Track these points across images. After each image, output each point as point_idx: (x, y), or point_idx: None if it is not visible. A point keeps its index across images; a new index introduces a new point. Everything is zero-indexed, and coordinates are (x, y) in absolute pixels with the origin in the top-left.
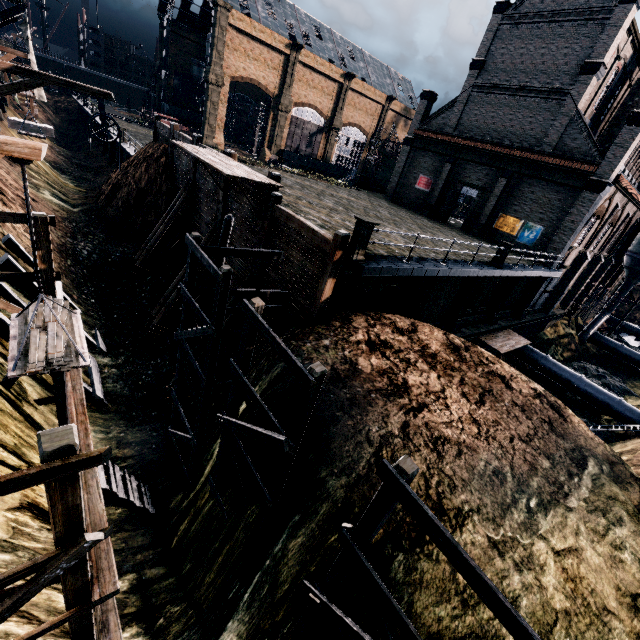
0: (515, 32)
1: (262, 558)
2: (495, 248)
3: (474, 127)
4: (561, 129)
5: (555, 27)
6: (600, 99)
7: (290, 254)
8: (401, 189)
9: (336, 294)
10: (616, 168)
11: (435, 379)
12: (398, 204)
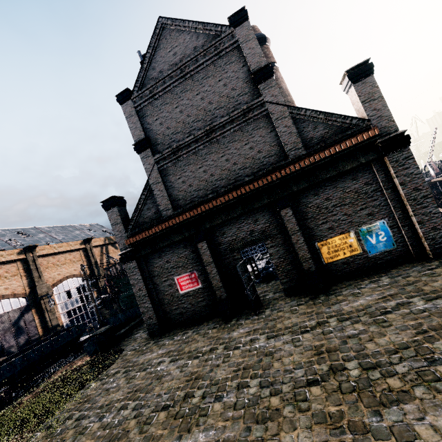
0: (157, 103)
1: None
2: (412, 290)
3: (193, 192)
4: (292, 130)
5: (192, 76)
6: None
7: None
8: (164, 309)
9: None
10: (391, 117)
11: None
12: (177, 331)
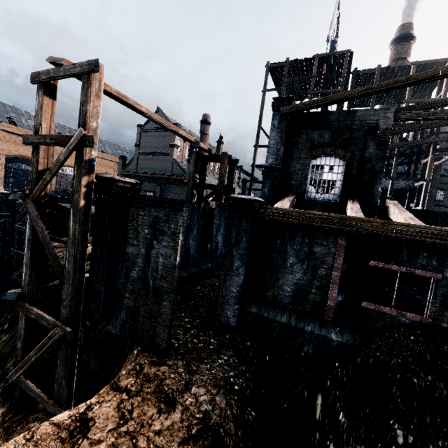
0: (147, 134)
1: (1, 296)
2: None
3: (144, 168)
4: (171, 166)
5: (159, 133)
6: (187, 155)
7: (24, 218)
8: None
9: (47, 228)
10: None
11: (89, 245)
12: None
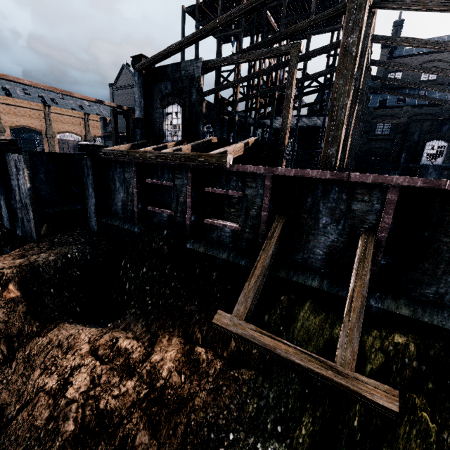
0: (118, 93)
1: None
2: None
3: (120, 128)
4: None
5: (127, 90)
6: None
7: None
8: None
9: None
10: None
11: None
12: None
